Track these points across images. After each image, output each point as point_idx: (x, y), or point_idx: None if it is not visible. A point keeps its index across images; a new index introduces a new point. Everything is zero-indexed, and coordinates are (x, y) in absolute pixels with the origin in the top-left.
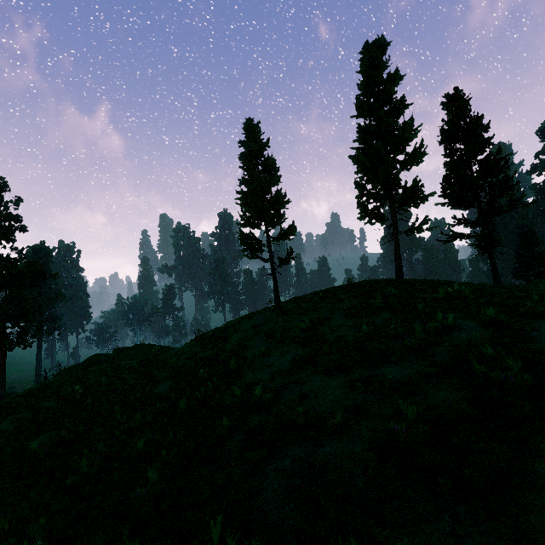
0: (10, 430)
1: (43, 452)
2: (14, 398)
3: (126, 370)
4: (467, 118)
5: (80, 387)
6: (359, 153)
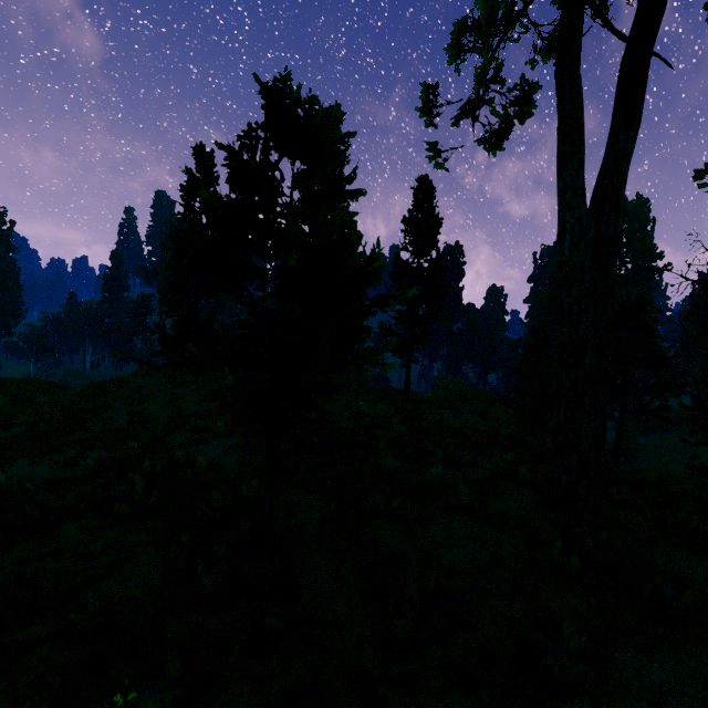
0: None
1: None
2: None
3: None
4: (433, 211)
5: None
6: None
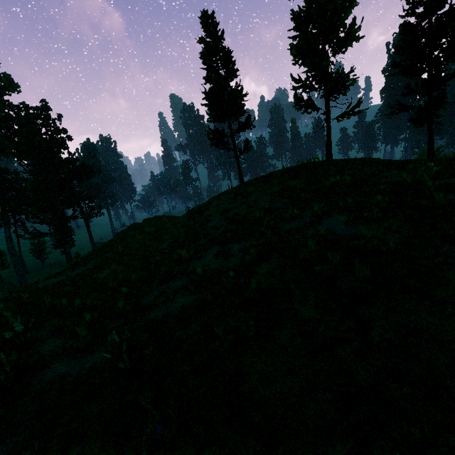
0: (91, 268)
1: (103, 278)
2: (93, 251)
3: (147, 235)
4: None
5: (122, 245)
6: (294, 44)
